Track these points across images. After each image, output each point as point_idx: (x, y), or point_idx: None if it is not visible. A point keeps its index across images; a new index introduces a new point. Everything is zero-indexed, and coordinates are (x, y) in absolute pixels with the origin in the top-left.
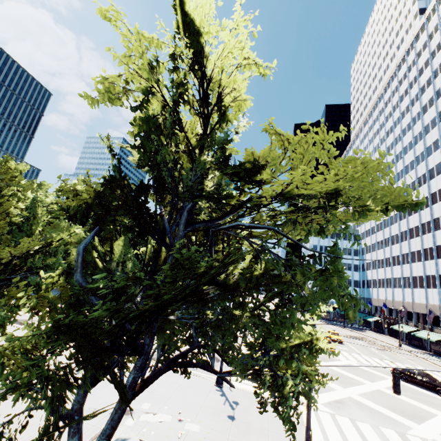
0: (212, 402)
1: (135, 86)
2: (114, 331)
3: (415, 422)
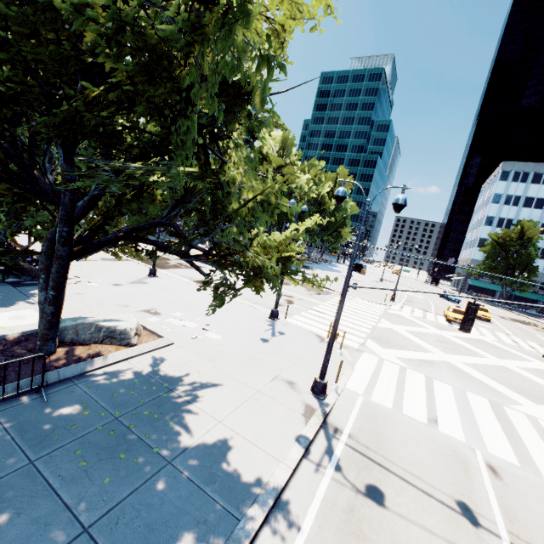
0: (253, 326)
1: None
2: None
3: (533, 402)
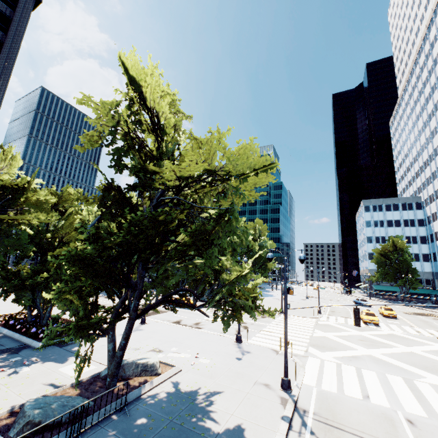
0: (227, 350)
1: (105, 129)
2: (106, 267)
3: (434, 374)
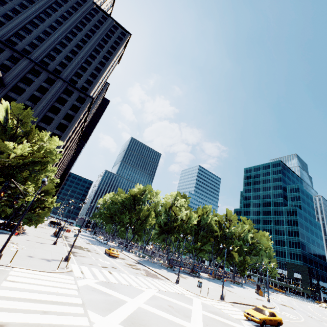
0: (42, 256)
1: None
2: None
3: (123, 324)
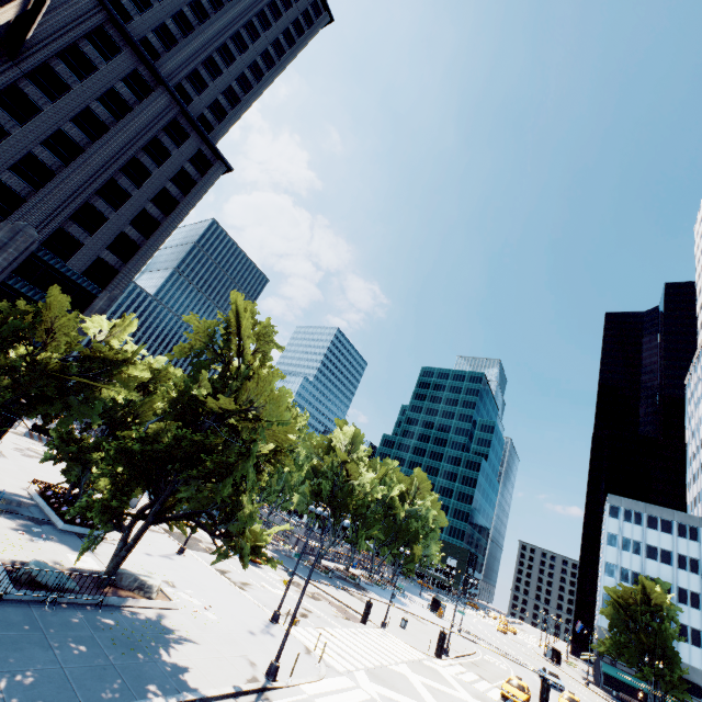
0: (249, 620)
1: (196, 347)
2: (144, 463)
3: None
